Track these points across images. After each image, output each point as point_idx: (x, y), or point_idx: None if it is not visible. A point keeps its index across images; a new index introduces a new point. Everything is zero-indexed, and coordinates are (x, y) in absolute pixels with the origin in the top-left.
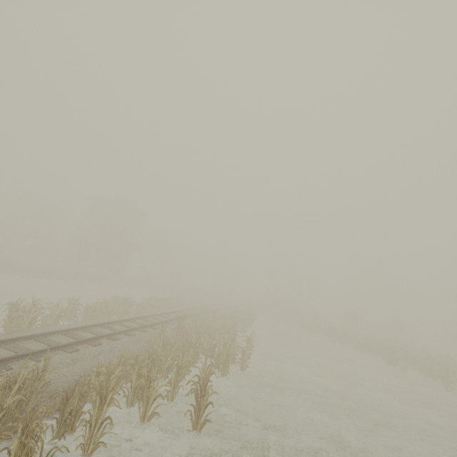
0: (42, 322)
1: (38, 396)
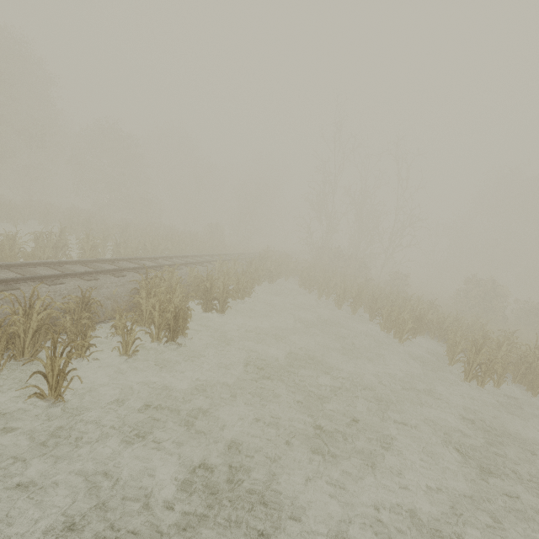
0: None
1: None
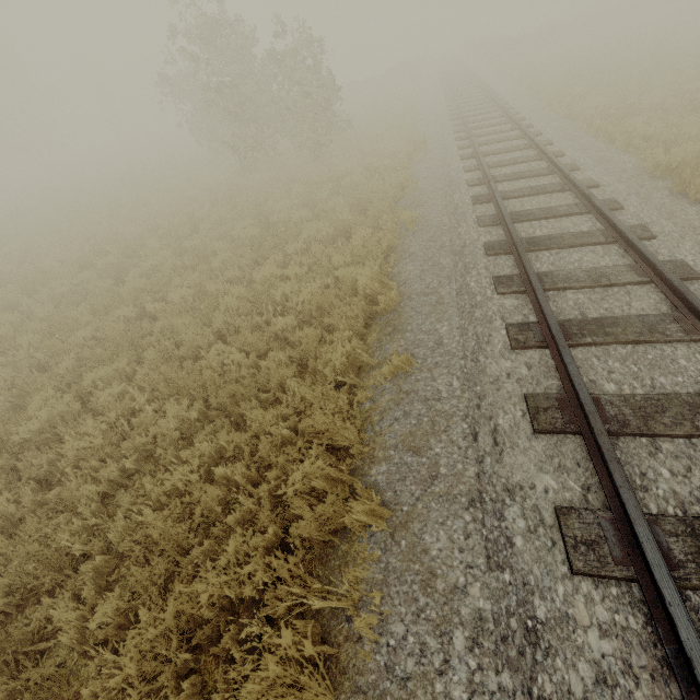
0: None
1: None
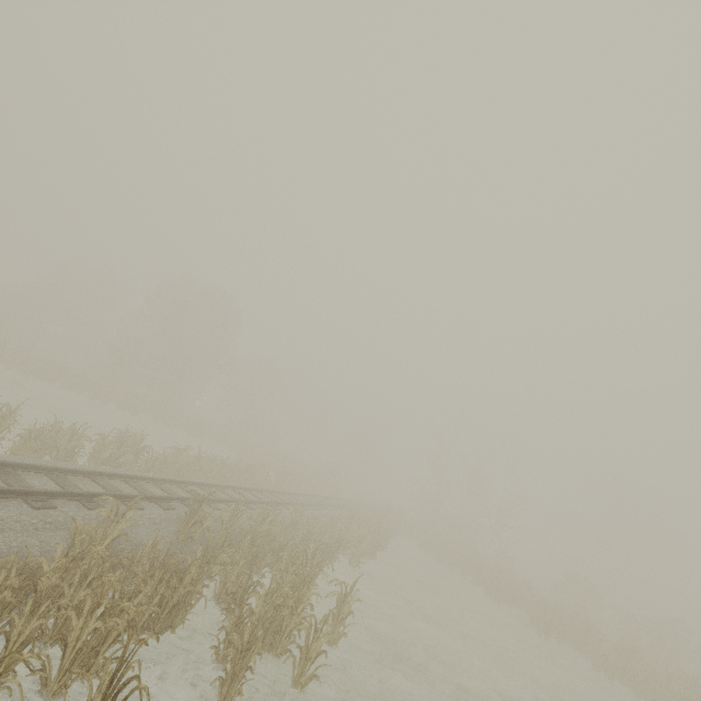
0: None
1: None
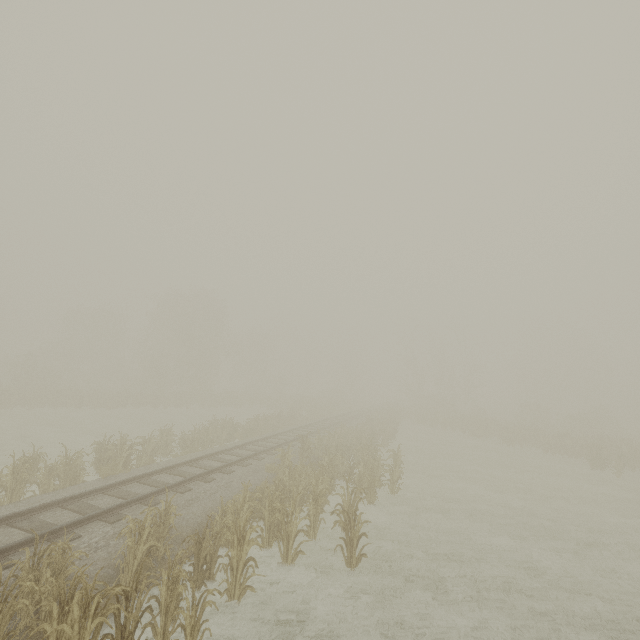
0: (137, 461)
1: (166, 543)
